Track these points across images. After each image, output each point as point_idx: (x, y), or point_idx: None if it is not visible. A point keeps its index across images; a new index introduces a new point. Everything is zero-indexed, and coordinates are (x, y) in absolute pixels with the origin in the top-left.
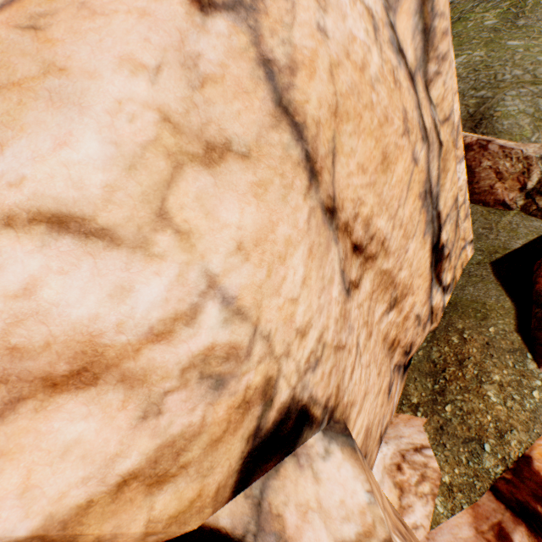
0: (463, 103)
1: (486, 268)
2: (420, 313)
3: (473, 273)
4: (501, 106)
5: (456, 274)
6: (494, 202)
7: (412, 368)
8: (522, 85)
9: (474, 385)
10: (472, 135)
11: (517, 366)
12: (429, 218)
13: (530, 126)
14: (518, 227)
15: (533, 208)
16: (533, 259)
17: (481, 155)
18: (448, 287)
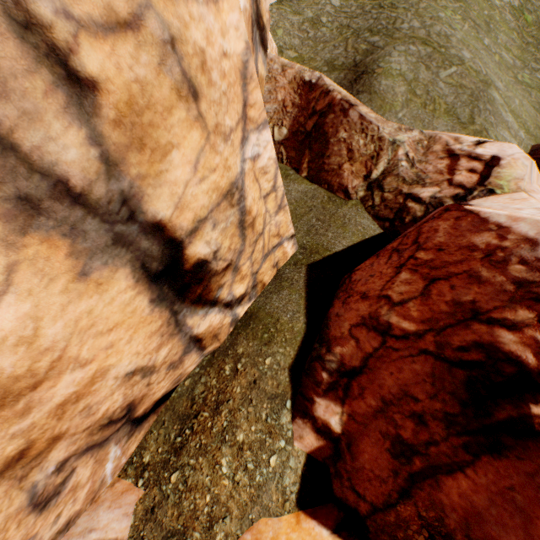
0: (355, 46)
1: (301, 271)
2: (148, 362)
3: (286, 277)
4: (386, 62)
5: (264, 278)
6: (339, 187)
7: (168, 405)
8: (413, 43)
9: (215, 445)
10: (342, 90)
11: (270, 420)
12: (103, 242)
13: (403, 98)
14: (349, 224)
15: (369, 204)
16: (346, 270)
17: (340, 121)
18: (243, 297)
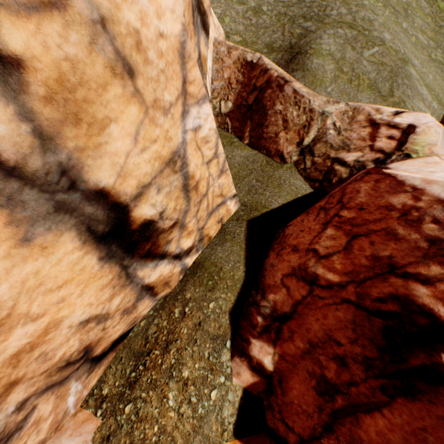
0: (291, 30)
1: (242, 226)
2: (102, 311)
3: (229, 231)
4: (317, 44)
5: (210, 232)
6: (276, 152)
7: (125, 344)
8: (341, 27)
9: (164, 381)
10: (278, 69)
11: (212, 358)
12: (45, 210)
13: (331, 75)
14: (284, 185)
15: (301, 167)
16: (281, 225)
17: (277, 96)
18: (191, 249)
